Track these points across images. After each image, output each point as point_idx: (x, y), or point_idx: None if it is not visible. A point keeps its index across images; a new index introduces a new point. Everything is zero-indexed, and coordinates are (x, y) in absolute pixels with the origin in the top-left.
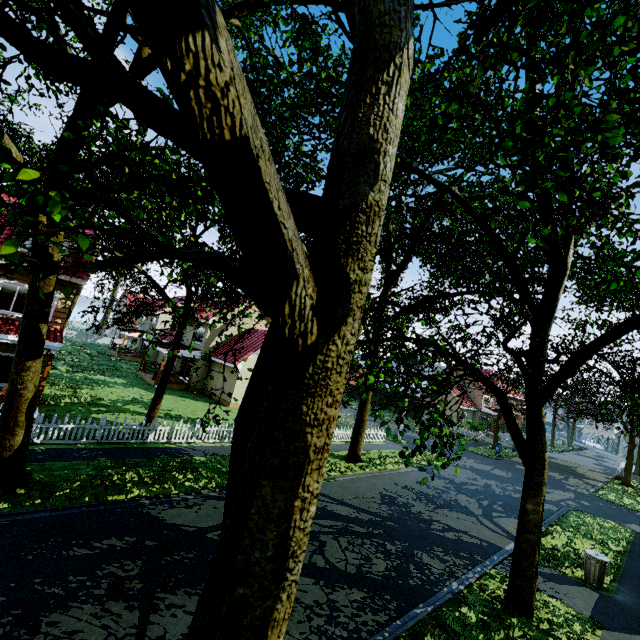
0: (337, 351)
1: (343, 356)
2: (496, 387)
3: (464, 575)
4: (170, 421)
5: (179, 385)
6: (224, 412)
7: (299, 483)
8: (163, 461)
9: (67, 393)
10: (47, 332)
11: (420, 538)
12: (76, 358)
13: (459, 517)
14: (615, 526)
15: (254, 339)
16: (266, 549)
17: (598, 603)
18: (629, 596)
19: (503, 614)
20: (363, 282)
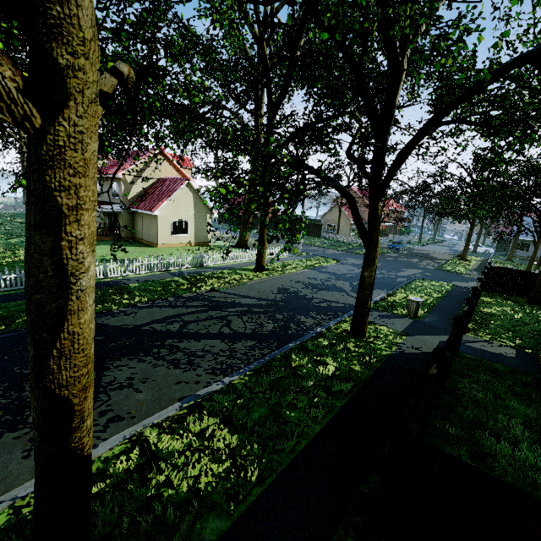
0: (66, 131)
1: (74, 136)
2: (347, 193)
3: (327, 324)
4: (105, 263)
5: (111, 237)
6: (153, 252)
7: (61, 231)
8: (103, 290)
9: (7, 255)
10: None
11: (301, 309)
12: (8, 227)
13: (333, 294)
14: (442, 284)
15: (165, 187)
16: (47, 272)
17: (410, 324)
18: (432, 318)
19: (345, 338)
20: (77, 67)
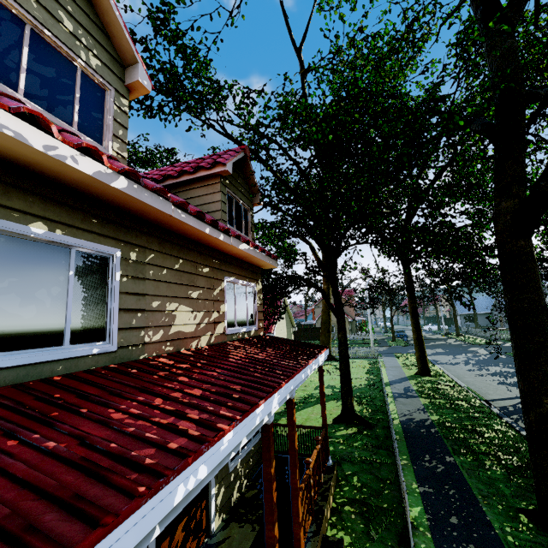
0: None
1: None
2: None
3: None
4: (319, 406)
5: None
6: None
7: None
8: (448, 433)
9: None
10: (289, 341)
11: None
12: None
13: None
14: None
15: None
16: None
17: None
18: None
19: None
20: None
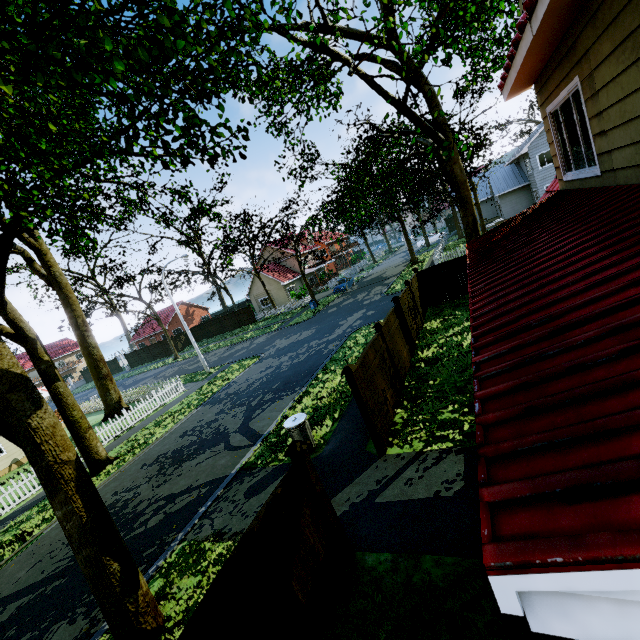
0: None
1: None
2: None
3: None
4: None
5: None
6: None
7: None
8: None
9: None
10: None
11: None
12: None
13: (200, 461)
14: None
15: None
16: None
17: None
18: (342, 434)
19: None
20: None
